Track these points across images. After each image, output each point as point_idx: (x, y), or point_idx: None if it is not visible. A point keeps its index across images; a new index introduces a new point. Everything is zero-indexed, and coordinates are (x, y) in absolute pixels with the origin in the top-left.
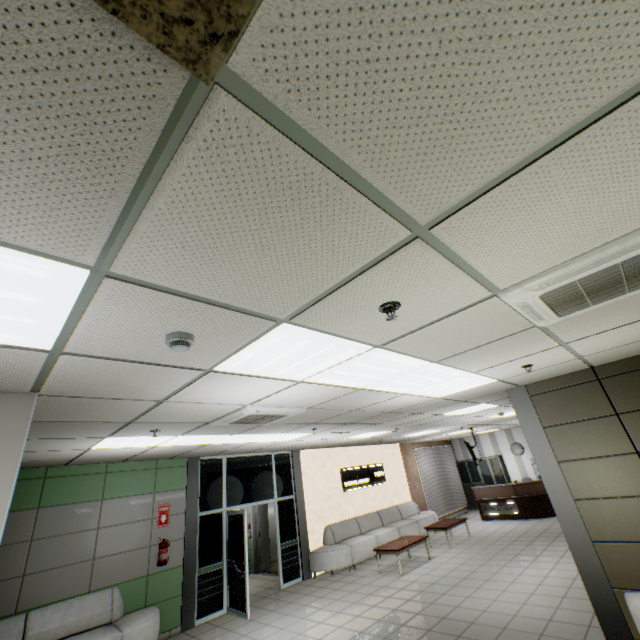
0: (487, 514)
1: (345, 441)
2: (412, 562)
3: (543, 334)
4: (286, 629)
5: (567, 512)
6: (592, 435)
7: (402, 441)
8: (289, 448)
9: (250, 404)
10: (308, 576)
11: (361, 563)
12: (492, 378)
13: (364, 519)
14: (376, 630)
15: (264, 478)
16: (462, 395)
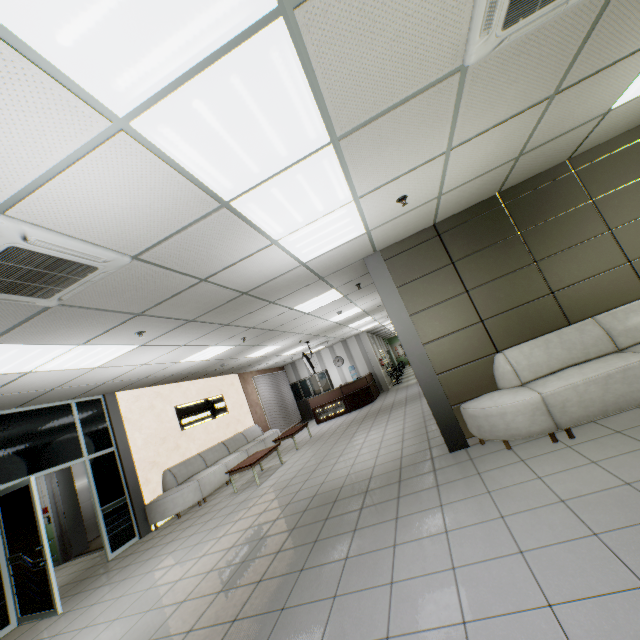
0: (321, 418)
1: (180, 369)
2: (267, 472)
3: (452, 106)
4: (127, 594)
5: (418, 357)
6: (435, 285)
7: (242, 369)
8: (100, 389)
9: (2, 214)
10: (147, 532)
11: (212, 495)
12: (364, 225)
13: (209, 452)
14: (249, 537)
15: (62, 435)
16: (326, 263)
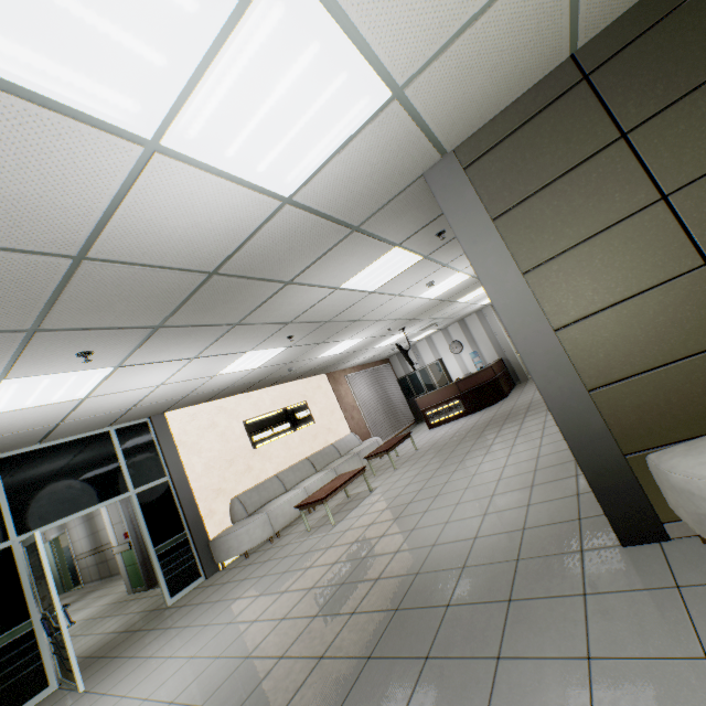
0: (434, 422)
1: (230, 381)
2: (350, 503)
3: None
4: (128, 696)
5: (545, 356)
6: (580, 198)
7: (327, 369)
8: (134, 414)
9: None
10: (214, 571)
11: (290, 526)
12: (377, 72)
13: (289, 473)
14: (272, 644)
15: (101, 469)
16: (341, 193)
